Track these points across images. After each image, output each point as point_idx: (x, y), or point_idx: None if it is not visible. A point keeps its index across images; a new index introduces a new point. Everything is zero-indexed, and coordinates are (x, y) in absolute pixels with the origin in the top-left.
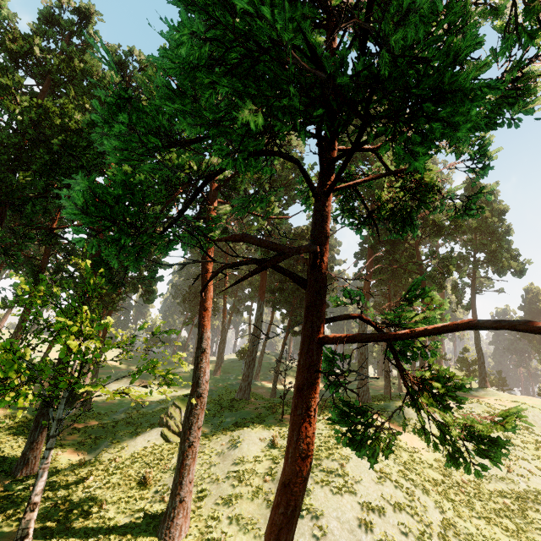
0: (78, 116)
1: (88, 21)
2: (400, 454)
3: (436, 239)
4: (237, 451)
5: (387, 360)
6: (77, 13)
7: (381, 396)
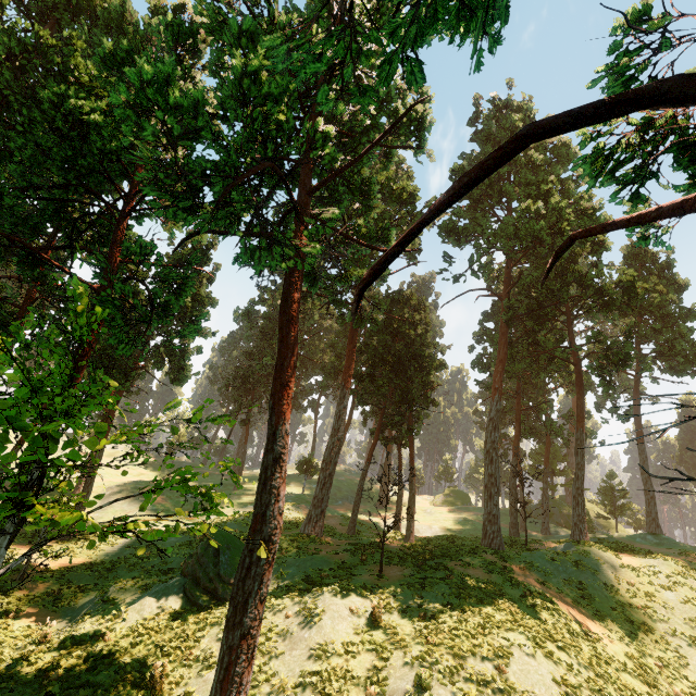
0: (92, 70)
1: None
2: (578, 645)
3: (597, 317)
4: (315, 632)
5: (514, 486)
6: None
7: (510, 539)
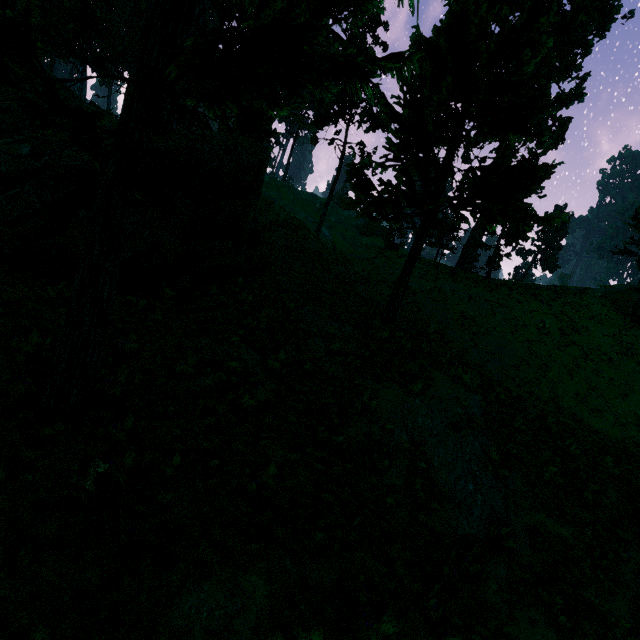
0: None
1: None
2: None
3: None
4: None
5: None
6: None
7: None
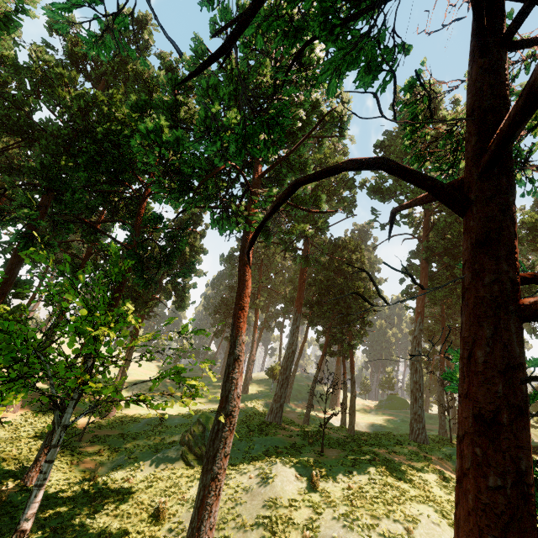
0: (125, 110)
1: (144, 30)
2: None
3: None
4: (269, 490)
5: (442, 394)
6: (135, 23)
7: (437, 438)
